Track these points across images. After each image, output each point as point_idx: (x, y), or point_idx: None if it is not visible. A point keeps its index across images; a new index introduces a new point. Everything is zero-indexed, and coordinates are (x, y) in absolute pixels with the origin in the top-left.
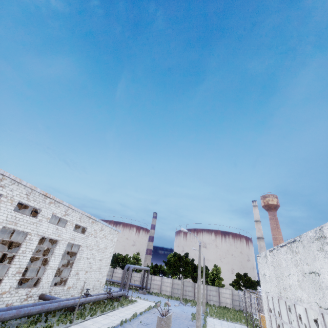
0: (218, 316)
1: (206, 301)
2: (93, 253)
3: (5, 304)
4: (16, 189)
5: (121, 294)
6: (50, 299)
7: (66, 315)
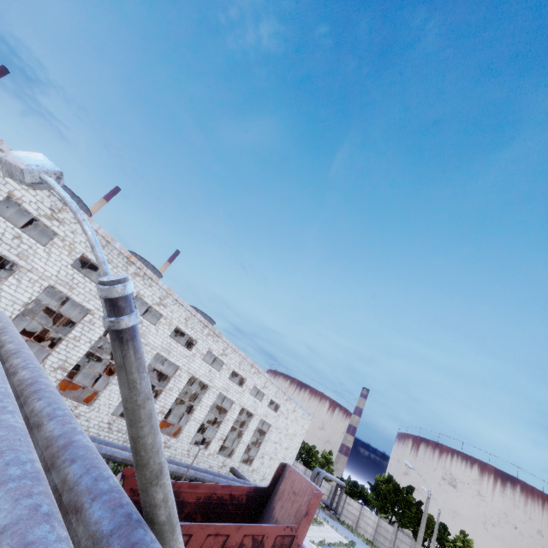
0: None
1: None
2: (281, 437)
3: (209, 465)
4: (233, 358)
5: None
6: (240, 476)
7: None
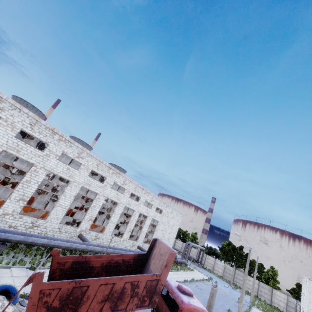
0: (264, 311)
1: (257, 294)
2: (165, 227)
3: (124, 246)
4: (130, 185)
5: (183, 261)
6: (143, 250)
7: None
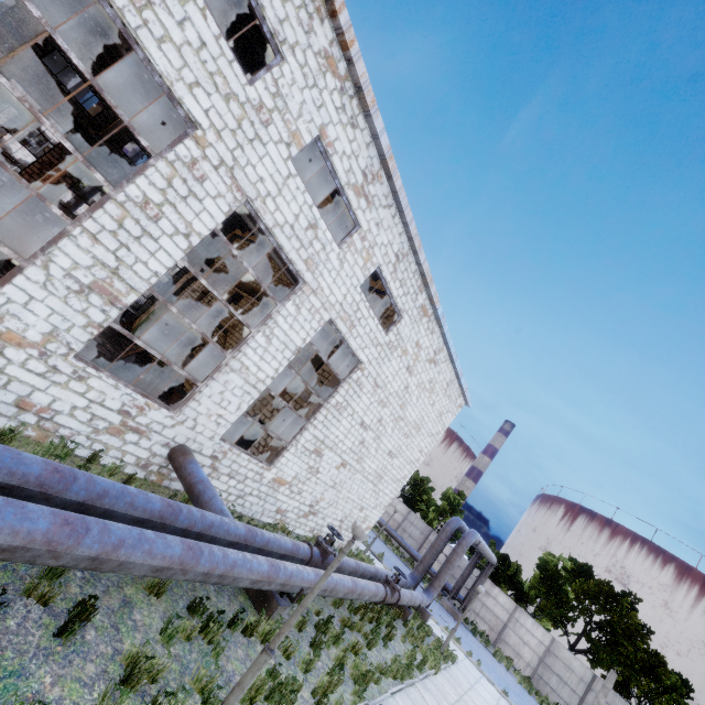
0: None
1: None
2: (382, 418)
3: (17, 395)
4: None
5: (418, 602)
6: (194, 485)
7: (209, 629)
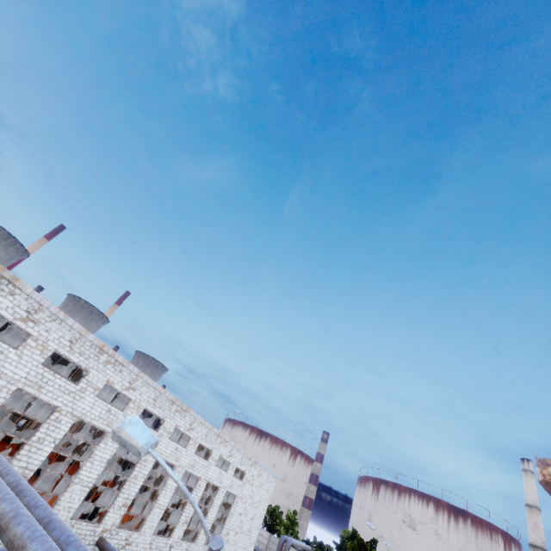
0: None
1: None
2: (246, 507)
3: None
4: (200, 431)
5: None
6: None
7: None
